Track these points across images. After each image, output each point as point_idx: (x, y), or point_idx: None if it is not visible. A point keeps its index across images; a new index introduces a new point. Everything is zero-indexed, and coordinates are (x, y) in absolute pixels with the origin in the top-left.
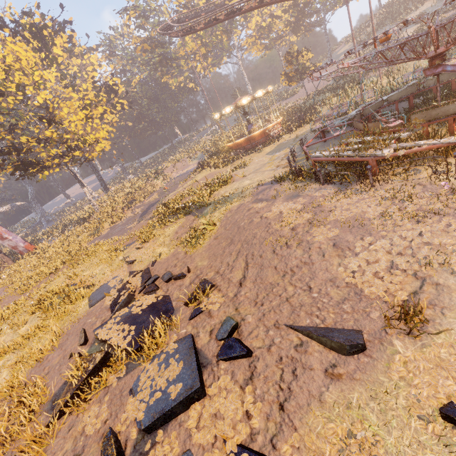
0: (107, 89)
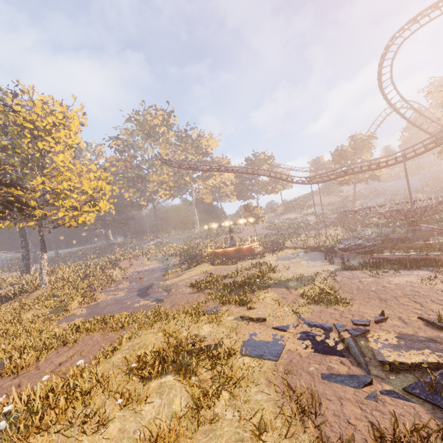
0: None
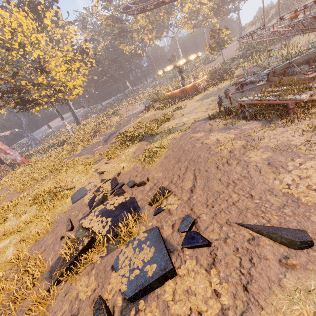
0: (81, 51)
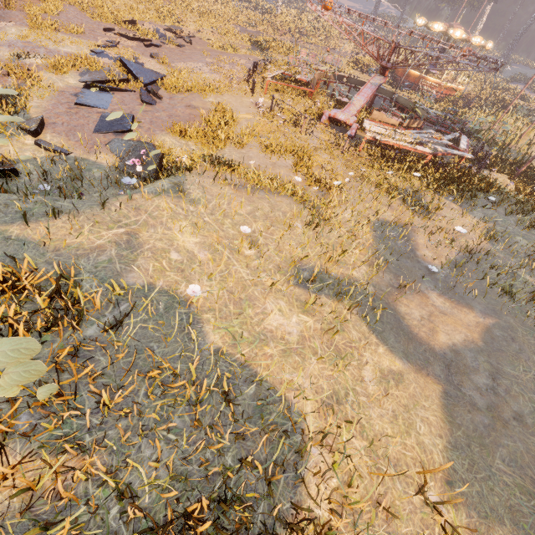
0: None
